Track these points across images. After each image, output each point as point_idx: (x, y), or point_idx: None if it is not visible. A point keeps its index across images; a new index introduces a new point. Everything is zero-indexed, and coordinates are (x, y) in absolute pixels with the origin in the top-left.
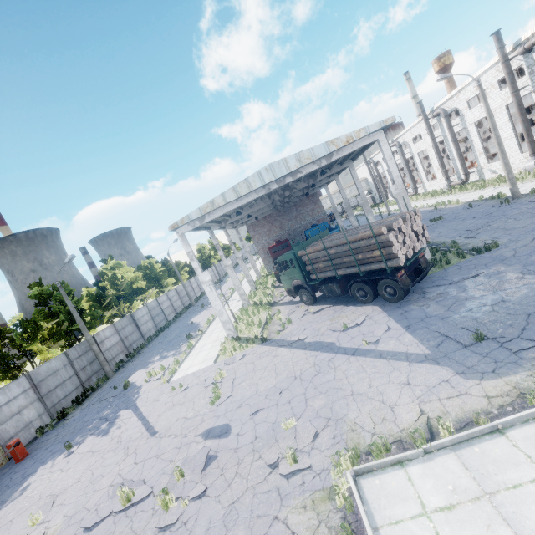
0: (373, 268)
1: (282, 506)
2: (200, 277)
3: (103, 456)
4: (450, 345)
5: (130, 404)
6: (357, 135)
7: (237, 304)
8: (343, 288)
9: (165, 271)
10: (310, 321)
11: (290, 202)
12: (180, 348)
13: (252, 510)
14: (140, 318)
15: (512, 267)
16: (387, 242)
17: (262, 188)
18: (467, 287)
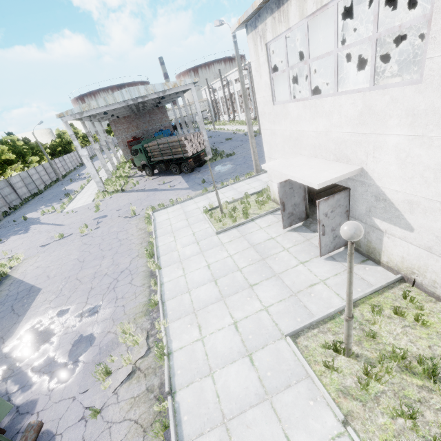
0: (179, 157)
1: (129, 222)
2: (80, 152)
3: (32, 236)
4: (196, 185)
5: (36, 223)
6: (179, 84)
7: (103, 178)
8: (167, 167)
9: (28, 149)
10: (149, 182)
11: (145, 109)
12: (61, 200)
13: (119, 225)
14: (15, 184)
15: (231, 162)
16: (184, 144)
17: (123, 102)
18: (214, 168)
